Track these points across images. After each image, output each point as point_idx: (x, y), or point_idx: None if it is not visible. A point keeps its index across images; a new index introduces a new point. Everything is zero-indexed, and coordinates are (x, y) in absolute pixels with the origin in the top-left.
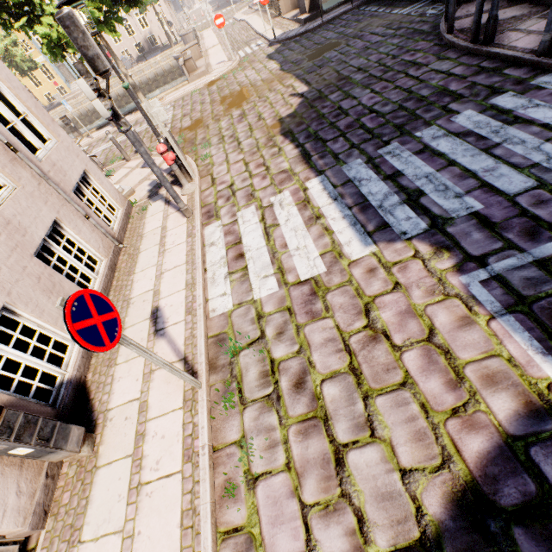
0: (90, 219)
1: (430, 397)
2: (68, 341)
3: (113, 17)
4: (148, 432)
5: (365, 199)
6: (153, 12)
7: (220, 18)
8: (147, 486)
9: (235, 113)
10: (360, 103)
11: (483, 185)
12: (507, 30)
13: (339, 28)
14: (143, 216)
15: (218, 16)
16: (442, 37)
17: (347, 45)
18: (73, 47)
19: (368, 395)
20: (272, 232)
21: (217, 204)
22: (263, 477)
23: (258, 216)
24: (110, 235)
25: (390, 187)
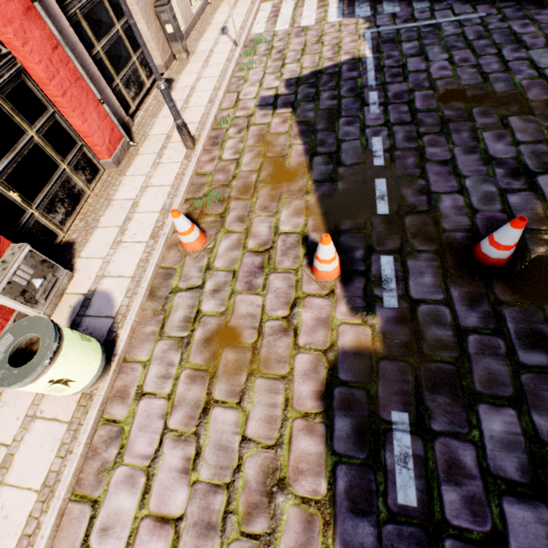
0: None
1: (324, 56)
2: (180, 23)
3: None
4: (213, 57)
5: (353, 2)
6: None
7: None
8: (210, 66)
9: None
10: None
11: (409, 4)
12: None
13: None
14: None
15: None
16: None
17: None
18: None
19: (303, 55)
20: (298, 9)
21: None
22: (254, 69)
23: (295, 2)
24: None
25: None
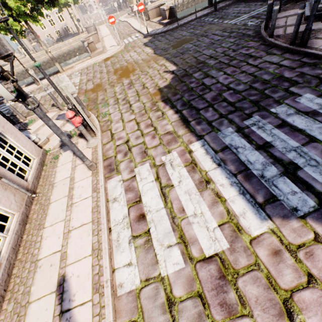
0: (3, 179)
1: None
2: None
3: (37, 12)
4: None
5: (246, 167)
6: (67, 12)
7: (112, 18)
8: None
9: (125, 81)
10: (218, 81)
11: None
12: (313, 38)
13: (190, 29)
14: (55, 164)
15: (111, 17)
16: (264, 39)
17: (198, 40)
18: (5, 30)
19: None
20: (168, 193)
21: (117, 158)
22: None
23: (153, 175)
24: (24, 187)
25: (265, 157)
